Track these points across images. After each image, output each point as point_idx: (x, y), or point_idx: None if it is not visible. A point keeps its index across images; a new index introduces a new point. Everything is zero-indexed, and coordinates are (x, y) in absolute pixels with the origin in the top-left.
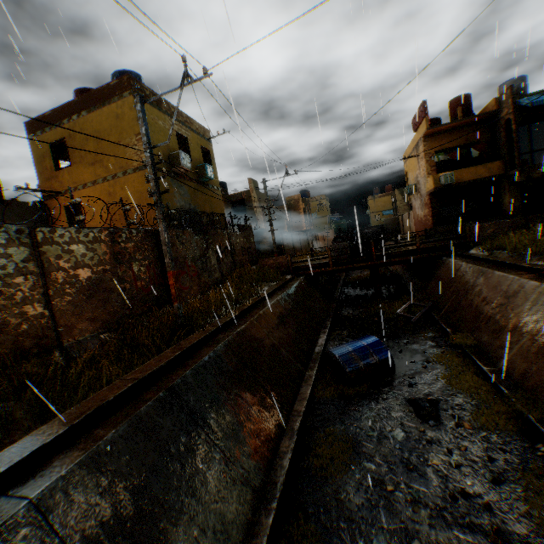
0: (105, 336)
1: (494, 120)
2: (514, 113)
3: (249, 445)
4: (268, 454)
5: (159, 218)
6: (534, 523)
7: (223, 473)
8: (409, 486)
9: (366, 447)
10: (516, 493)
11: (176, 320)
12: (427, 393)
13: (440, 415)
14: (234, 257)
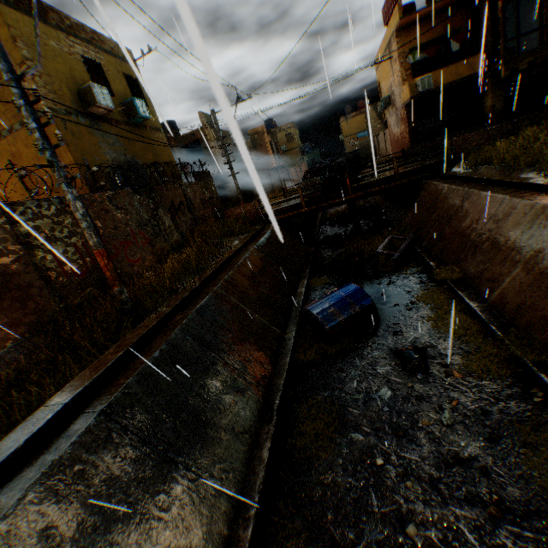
0: (36, 340)
1: None
2: None
3: (220, 446)
4: (244, 448)
5: (62, 184)
6: (535, 486)
7: (187, 493)
8: (400, 457)
9: (353, 415)
10: (514, 451)
11: (122, 307)
12: (414, 340)
13: (428, 365)
14: (193, 212)
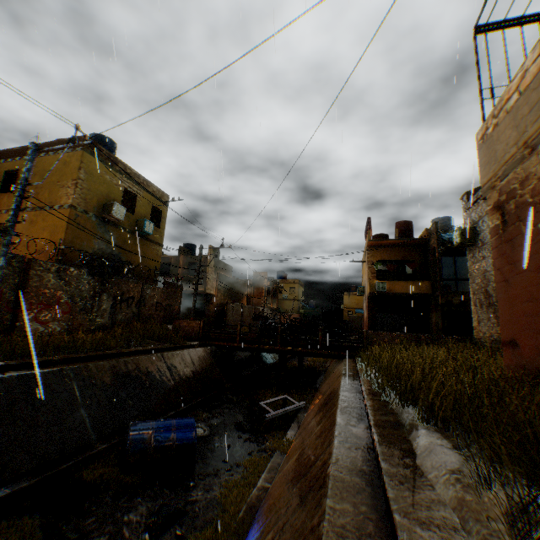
0: None
1: (427, 246)
2: (438, 243)
3: None
4: None
5: (4, 243)
6: None
7: None
8: None
9: None
10: None
11: None
12: (193, 499)
13: (170, 528)
14: (141, 309)
